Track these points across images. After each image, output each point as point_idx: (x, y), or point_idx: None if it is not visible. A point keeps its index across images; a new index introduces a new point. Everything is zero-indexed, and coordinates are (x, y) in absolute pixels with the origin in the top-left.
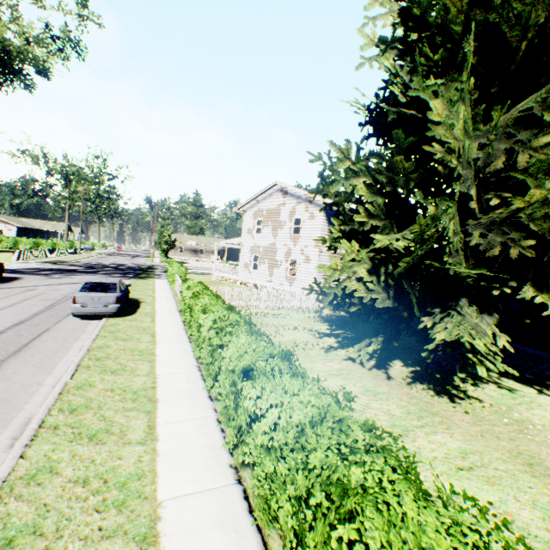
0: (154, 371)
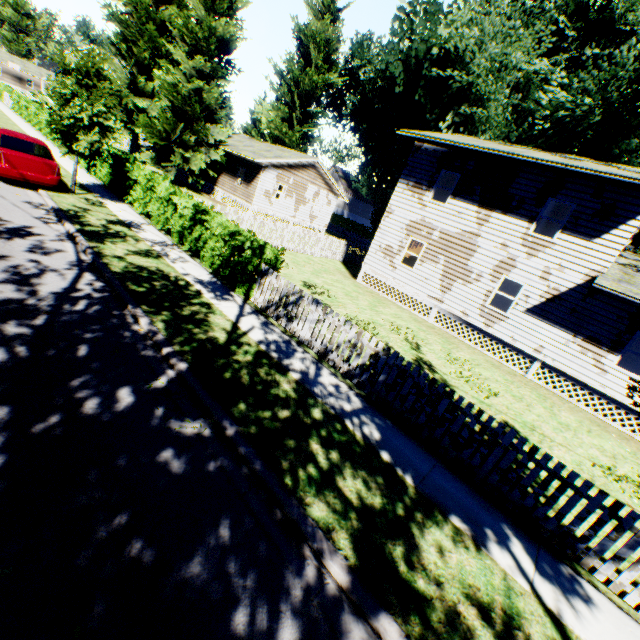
0: (7, 115)
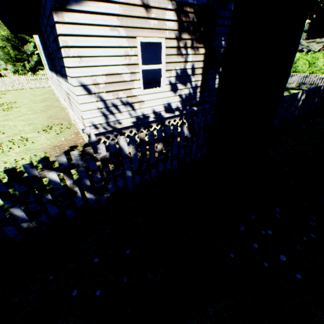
0: None
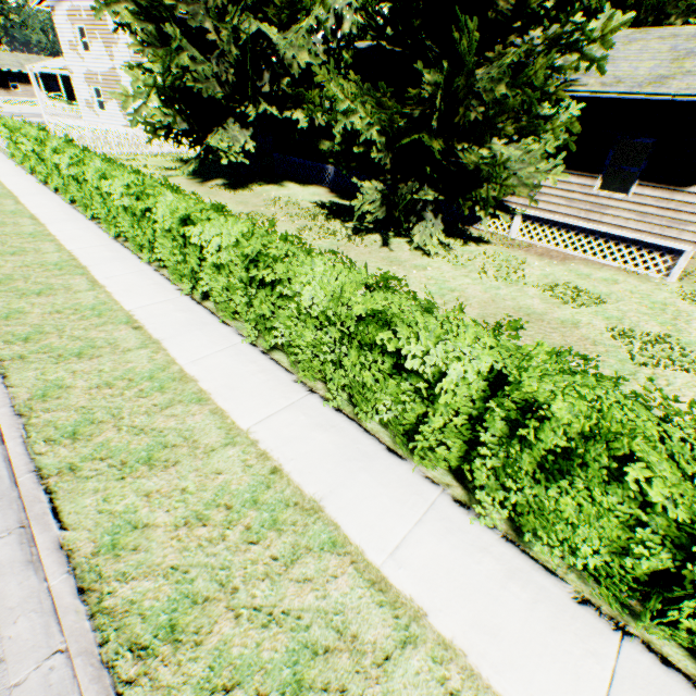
0: (7, 189)
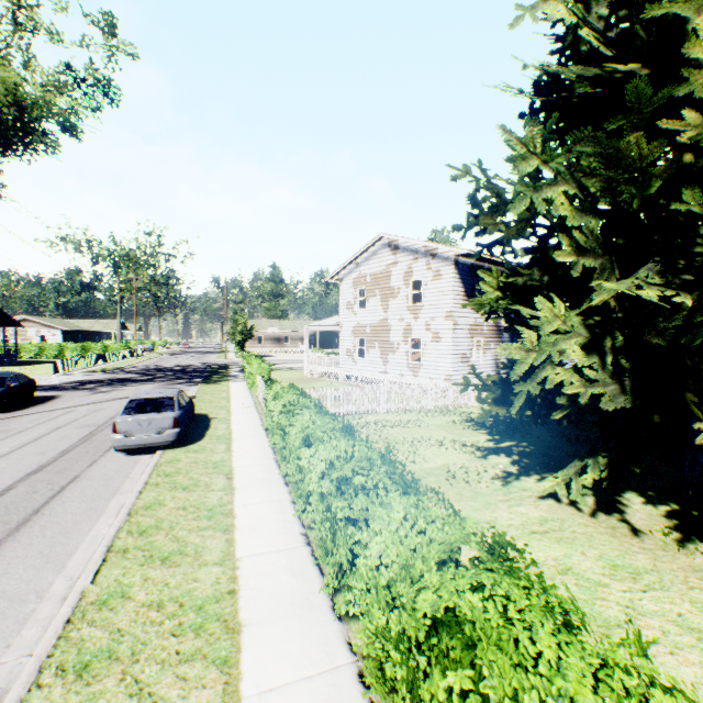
0: (232, 552)
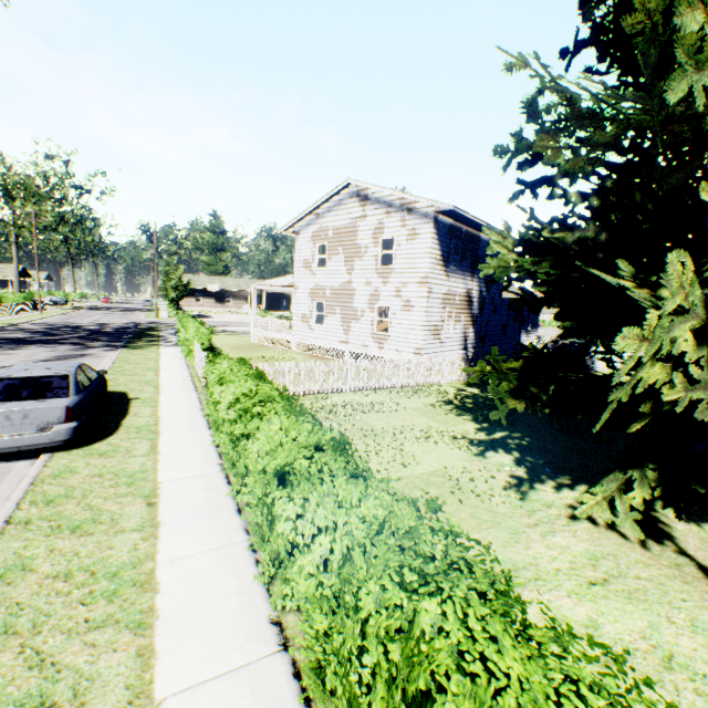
0: (146, 688)
